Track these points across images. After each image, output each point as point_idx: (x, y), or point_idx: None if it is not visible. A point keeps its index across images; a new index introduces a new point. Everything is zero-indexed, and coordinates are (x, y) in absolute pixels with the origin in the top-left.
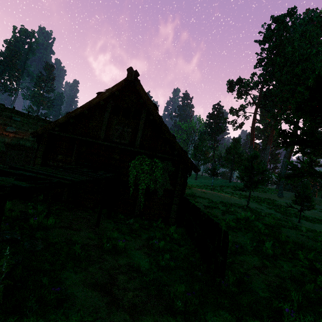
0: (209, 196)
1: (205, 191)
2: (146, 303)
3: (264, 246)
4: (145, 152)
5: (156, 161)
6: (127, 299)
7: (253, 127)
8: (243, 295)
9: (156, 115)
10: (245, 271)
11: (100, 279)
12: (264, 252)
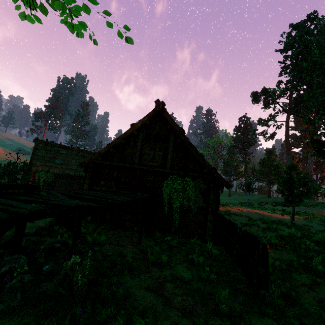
0: (245, 213)
1: (241, 209)
2: (194, 306)
3: (314, 263)
4: (176, 172)
5: (187, 180)
6: (177, 301)
7: (287, 136)
8: (290, 307)
9: (184, 138)
10: (293, 288)
11: (152, 285)
12: (314, 270)
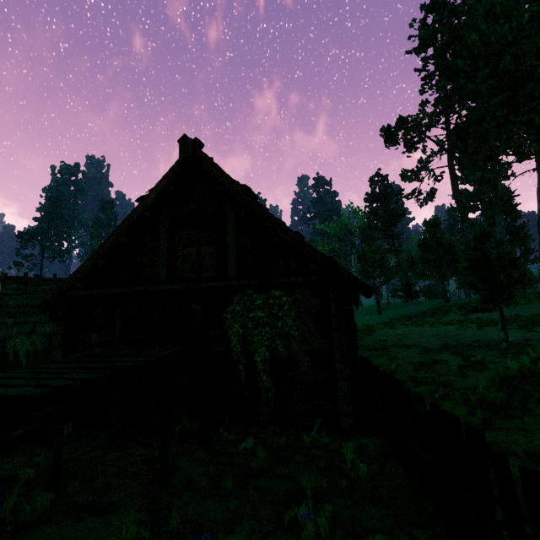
0: (414, 339)
1: (404, 332)
2: None
3: None
4: (249, 284)
5: (276, 295)
6: None
7: (456, 190)
8: None
9: (253, 205)
10: None
11: None
12: None
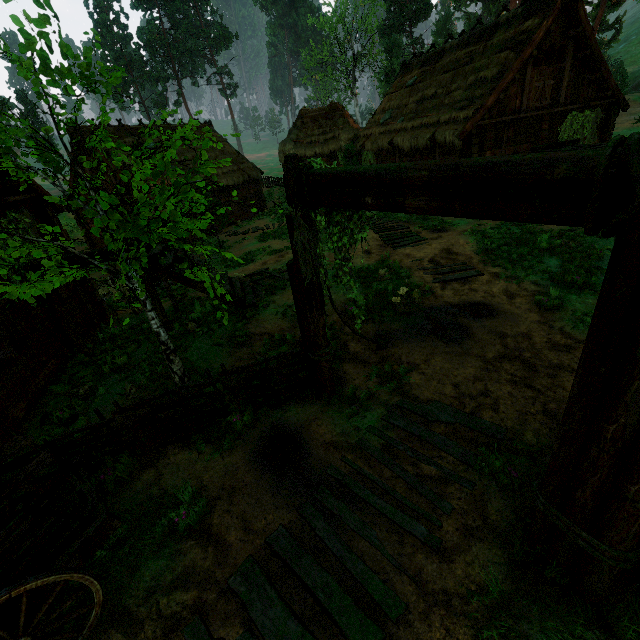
0: None
1: None
2: None
3: None
4: (578, 107)
5: (586, 114)
6: None
7: None
8: None
9: (595, 47)
10: None
11: None
12: None
